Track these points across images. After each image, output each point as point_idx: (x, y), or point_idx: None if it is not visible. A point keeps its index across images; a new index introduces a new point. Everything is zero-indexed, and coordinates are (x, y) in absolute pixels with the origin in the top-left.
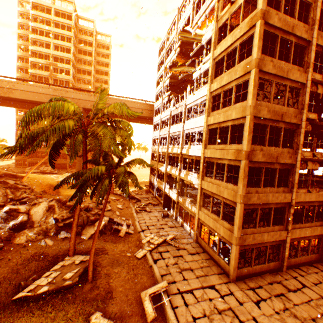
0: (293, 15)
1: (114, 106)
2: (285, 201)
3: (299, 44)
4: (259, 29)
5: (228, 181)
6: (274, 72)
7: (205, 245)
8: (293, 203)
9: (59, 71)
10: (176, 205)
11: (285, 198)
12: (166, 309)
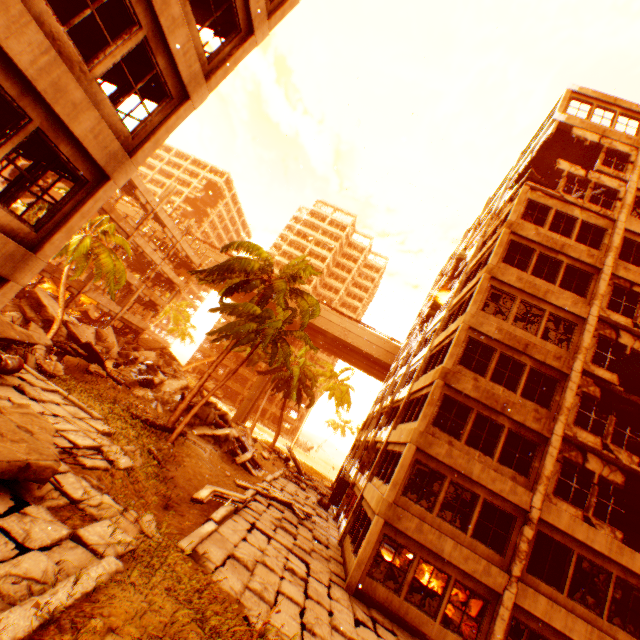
0: (569, 236)
1: (303, 266)
2: (515, 501)
3: (576, 268)
4: (500, 236)
5: None
6: (520, 286)
7: (348, 542)
8: (535, 517)
9: None
10: (348, 488)
11: (514, 492)
12: (221, 506)
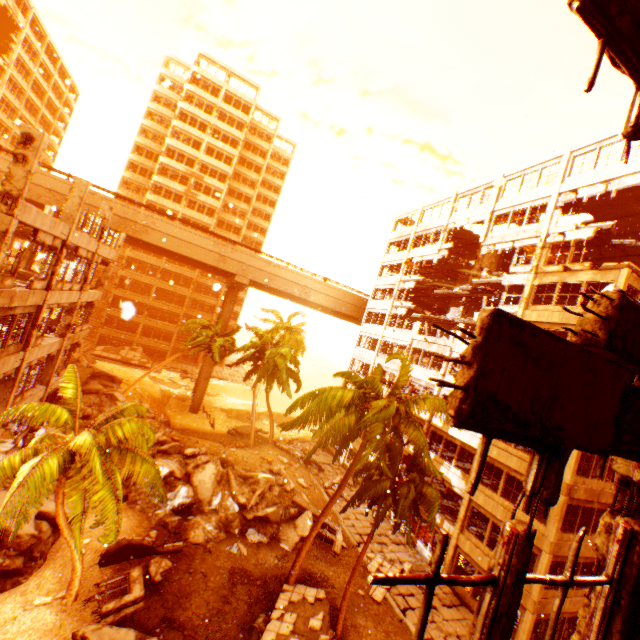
0: None
1: (435, 404)
2: None
3: None
4: None
5: (506, 494)
6: None
7: (466, 593)
8: None
9: (203, 190)
10: None
11: None
12: None
